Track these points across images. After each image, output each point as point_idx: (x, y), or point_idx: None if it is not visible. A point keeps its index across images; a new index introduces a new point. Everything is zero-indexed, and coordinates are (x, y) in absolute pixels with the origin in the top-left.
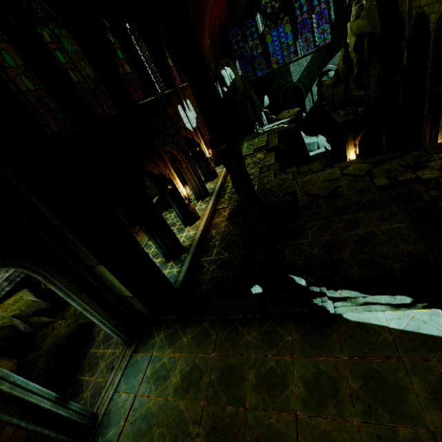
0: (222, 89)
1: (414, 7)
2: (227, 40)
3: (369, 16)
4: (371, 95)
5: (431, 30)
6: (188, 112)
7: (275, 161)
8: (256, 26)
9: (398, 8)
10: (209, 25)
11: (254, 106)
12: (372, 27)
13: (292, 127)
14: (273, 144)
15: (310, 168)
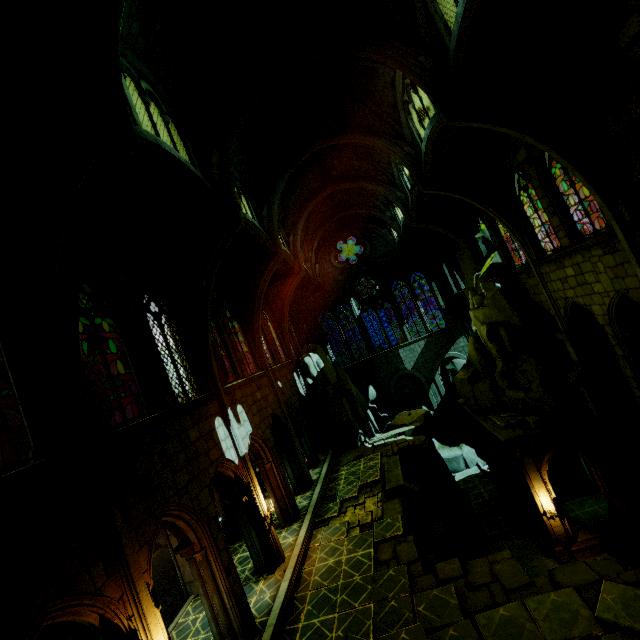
0: (306, 380)
1: (558, 298)
2: (315, 322)
3: (496, 305)
4: (539, 398)
5: (603, 323)
6: (234, 427)
7: (405, 524)
8: (351, 310)
9: (532, 298)
10: (292, 308)
11: (354, 404)
12: (505, 316)
13: (421, 441)
14: (395, 481)
15: (494, 570)
